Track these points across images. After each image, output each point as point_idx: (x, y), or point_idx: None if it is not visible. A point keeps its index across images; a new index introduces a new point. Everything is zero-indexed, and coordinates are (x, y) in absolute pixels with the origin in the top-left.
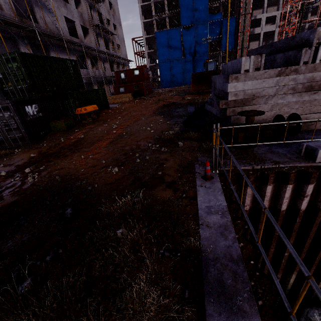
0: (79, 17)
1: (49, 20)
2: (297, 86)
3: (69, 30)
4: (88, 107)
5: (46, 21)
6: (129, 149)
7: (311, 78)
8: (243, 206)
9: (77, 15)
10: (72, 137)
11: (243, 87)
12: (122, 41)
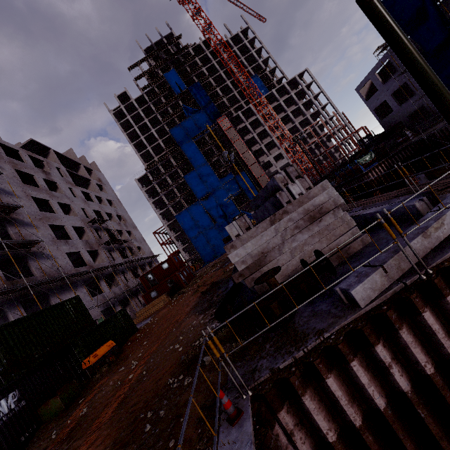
0: (85, 244)
1: (47, 265)
2: (298, 223)
3: (77, 260)
4: (100, 349)
5: (43, 269)
6: (142, 406)
7: (305, 211)
8: (325, 437)
9: (82, 244)
10: (70, 420)
11: (245, 250)
12: (141, 241)
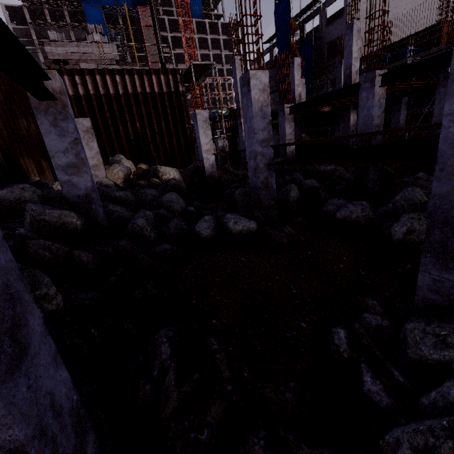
0: None
1: None
2: (92, 55)
3: None
4: None
5: None
6: None
7: (98, 51)
8: None
9: None
10: None
11: (56, 51)
12: None
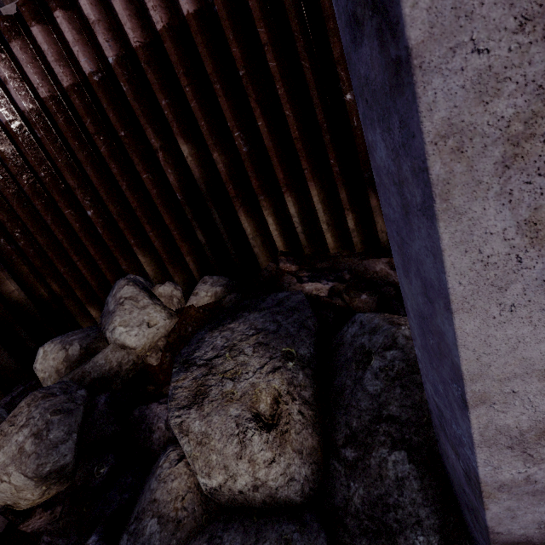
0: None
1: None
2: None
3: None
4: None
5: None
6: None
7: None
8: None
9: None
10: None
11: None
12: None
